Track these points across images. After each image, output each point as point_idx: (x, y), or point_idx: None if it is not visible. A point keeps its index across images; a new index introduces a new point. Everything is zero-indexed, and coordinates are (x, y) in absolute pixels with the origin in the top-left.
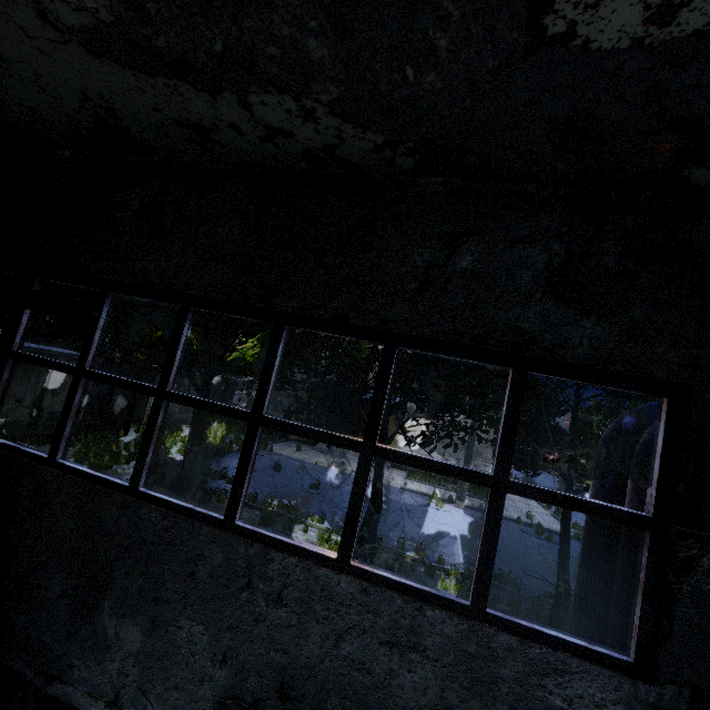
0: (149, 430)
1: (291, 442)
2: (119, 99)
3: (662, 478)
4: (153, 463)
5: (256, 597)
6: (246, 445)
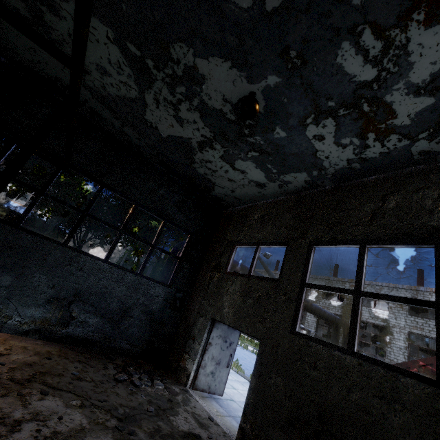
0: (32, 205)
1: None
2: None
3: (184, 250)
4: None
5: (72, 268)
6: (79, 221)
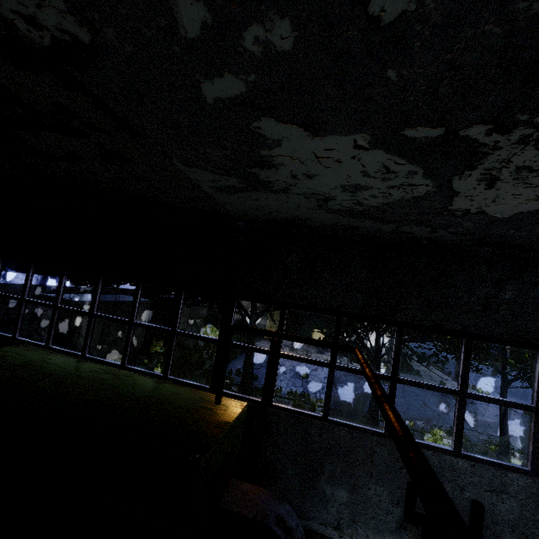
0: (329, 386)
1: (263, 340)
2: (317, 219)
3: None
4: (209, 372)
5: None
6: (391, 393)
